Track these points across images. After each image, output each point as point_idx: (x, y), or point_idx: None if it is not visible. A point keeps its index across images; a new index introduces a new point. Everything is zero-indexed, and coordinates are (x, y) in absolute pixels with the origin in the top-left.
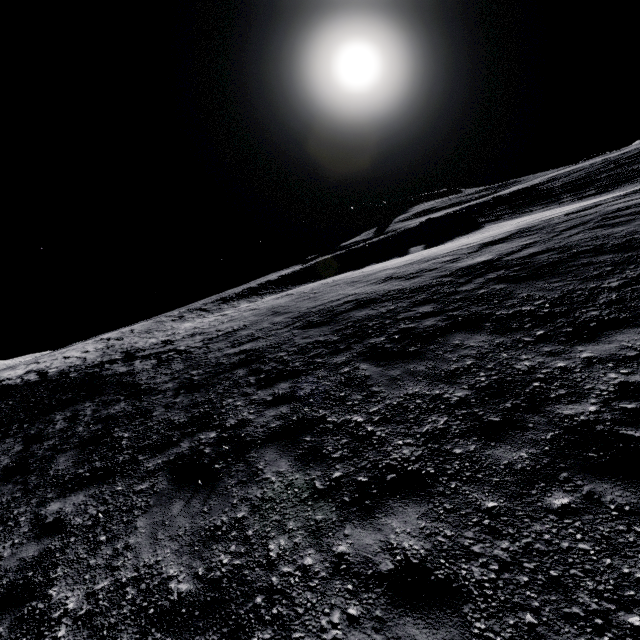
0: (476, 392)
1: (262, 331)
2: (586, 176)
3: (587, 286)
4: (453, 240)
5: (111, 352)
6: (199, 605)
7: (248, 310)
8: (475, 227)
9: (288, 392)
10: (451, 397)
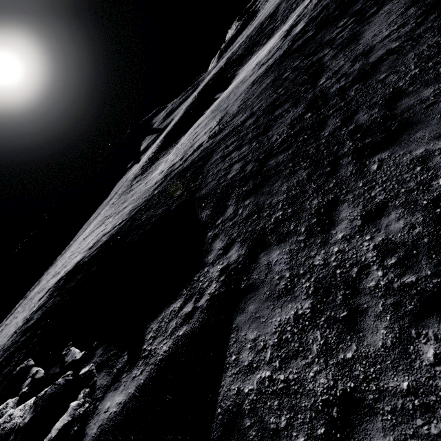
0: None
1: (247, 96)
2: (249, 44)
3: None
4: (234, 80)
5: (140, 196)
6: (410, 3)
7: (192, 136)
8: (232, 77)
9: (328, 42)
10: None
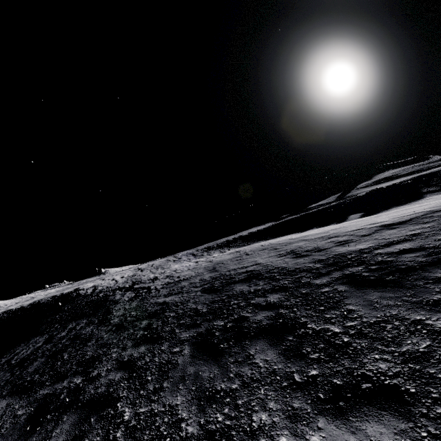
0: (199, 436)
1: (189, 285)
2: None
3: (411, 316)
4: (388, 210)
5: (129, 280)
6: None
7: (207, 261)
8: (416, 197)
9: (136, 358)
10: (183, 430)
